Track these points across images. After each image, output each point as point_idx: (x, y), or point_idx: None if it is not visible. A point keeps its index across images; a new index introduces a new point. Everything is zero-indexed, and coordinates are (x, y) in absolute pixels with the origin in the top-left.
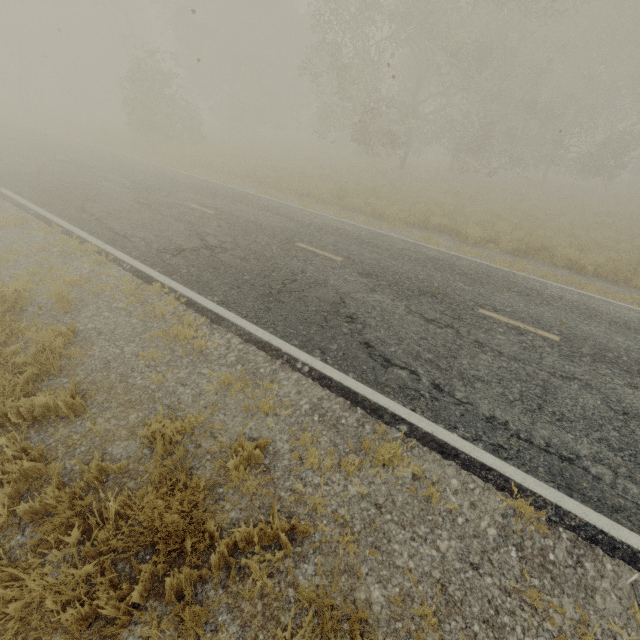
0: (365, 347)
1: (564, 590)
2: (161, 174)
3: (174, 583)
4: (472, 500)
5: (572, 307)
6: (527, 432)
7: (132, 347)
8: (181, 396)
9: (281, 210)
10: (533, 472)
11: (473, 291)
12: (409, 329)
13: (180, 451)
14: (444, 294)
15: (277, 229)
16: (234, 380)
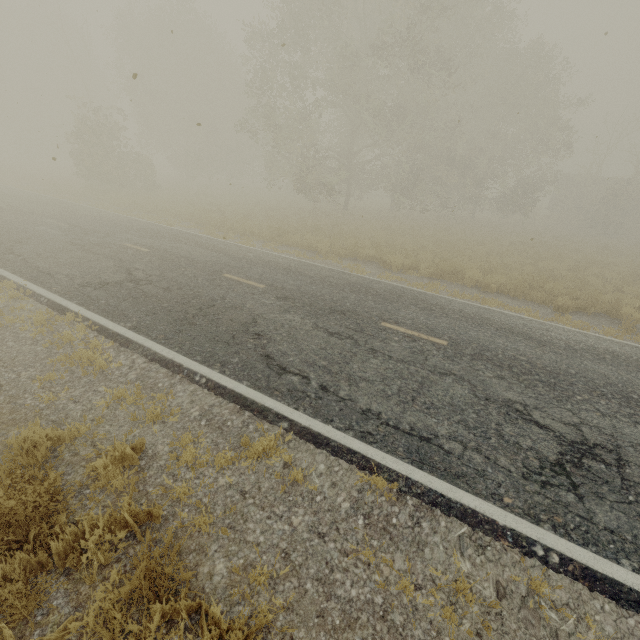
0: (265, 359)
1: (399, 547)
2: (104, 218)
3: (8, 571)
4: (334, 480)
5: (468, 318)
6: (396, 420)
7: (30, 372)
8: (70, 412)
9: (218, 247)
10: (393, 452)
11: (381, 308)
12: (311, 342)
13: (41, 452)
14: (353, 312)
15: (208, 263)
16: (128, 394)
